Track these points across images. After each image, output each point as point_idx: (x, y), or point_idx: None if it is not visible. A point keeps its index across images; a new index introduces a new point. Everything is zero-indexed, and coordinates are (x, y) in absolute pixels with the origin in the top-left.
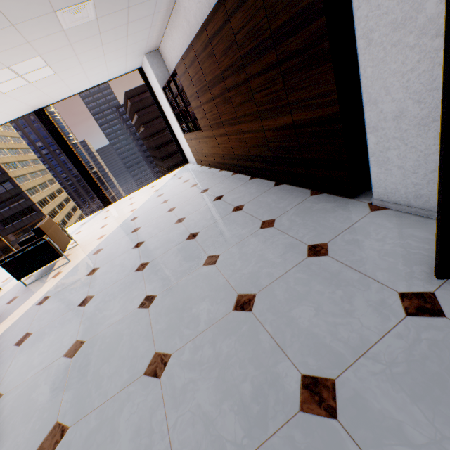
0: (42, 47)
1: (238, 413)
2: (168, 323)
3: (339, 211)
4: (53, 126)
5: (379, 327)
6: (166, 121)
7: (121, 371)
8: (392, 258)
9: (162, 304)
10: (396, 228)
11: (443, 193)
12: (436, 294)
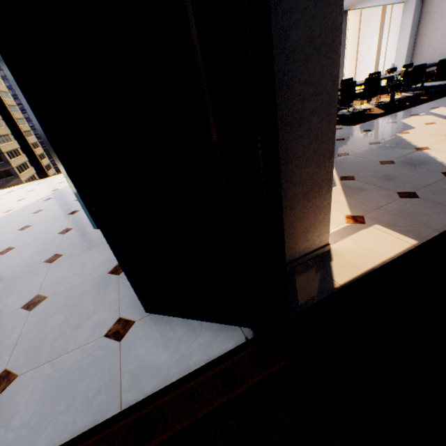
0: None
1: None
2: None
3: None
4: None
5: (82, 341)
6: None
7: None
8: None
9: None
10: None
11: (113, 252)
12: (135, 324)
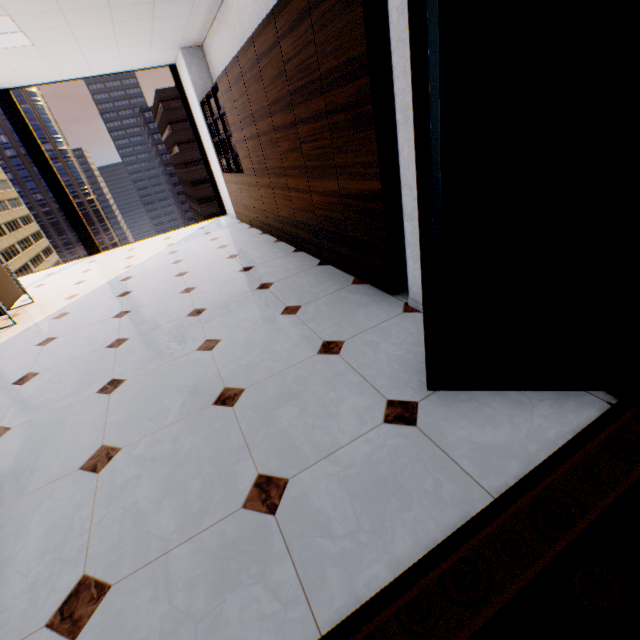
0: (14, 5)
1: (176, 510)
2: (130, 413)
3: (373, 307)
4: (21, 120)
5: (354, 432)
6: (202, 149)
7: (52, 464)
8: (399, 365)
9: (130, 391)
10: (418, 334)
11: (423, 296)
12: (420, 405)
